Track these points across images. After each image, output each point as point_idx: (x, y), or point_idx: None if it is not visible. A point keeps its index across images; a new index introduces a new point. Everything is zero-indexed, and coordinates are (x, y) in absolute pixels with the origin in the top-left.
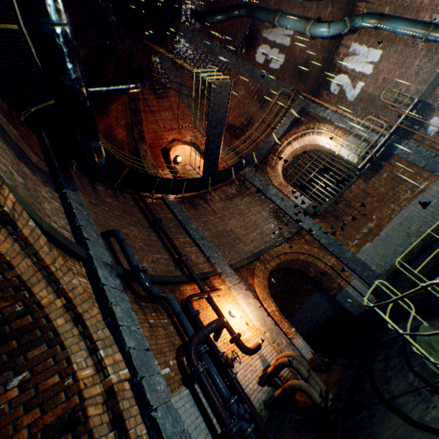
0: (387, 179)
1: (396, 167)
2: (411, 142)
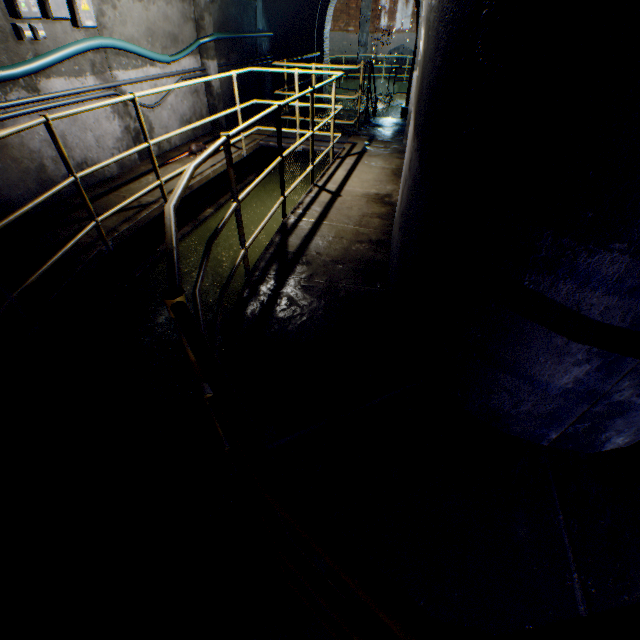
0: (345, 4)
1: (354, 2)
2: None
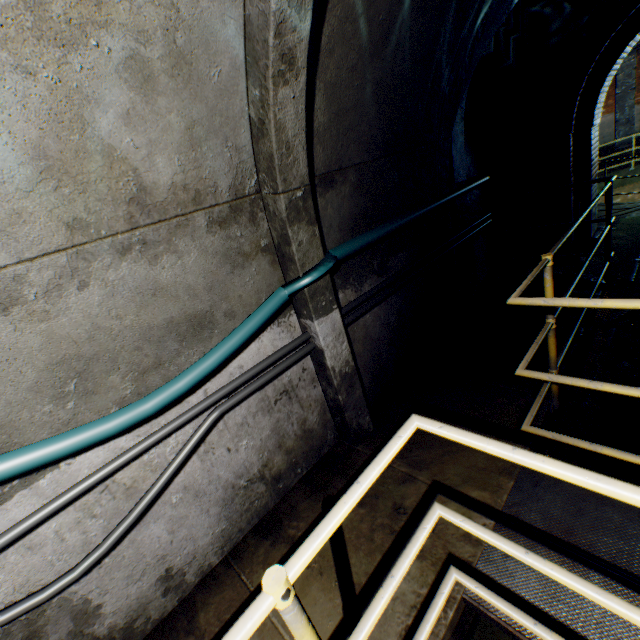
0: None
1: None
2: (635, 60)
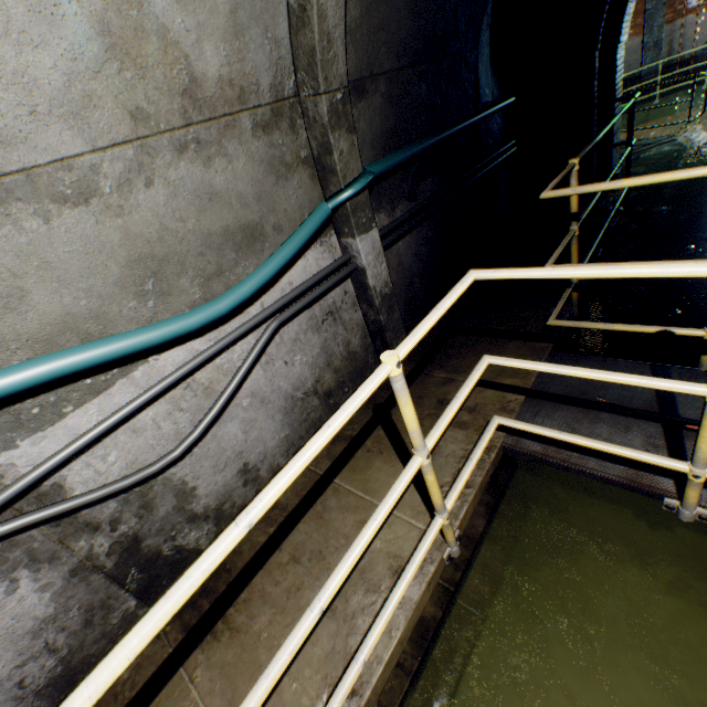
0: None
1: None
2: None
